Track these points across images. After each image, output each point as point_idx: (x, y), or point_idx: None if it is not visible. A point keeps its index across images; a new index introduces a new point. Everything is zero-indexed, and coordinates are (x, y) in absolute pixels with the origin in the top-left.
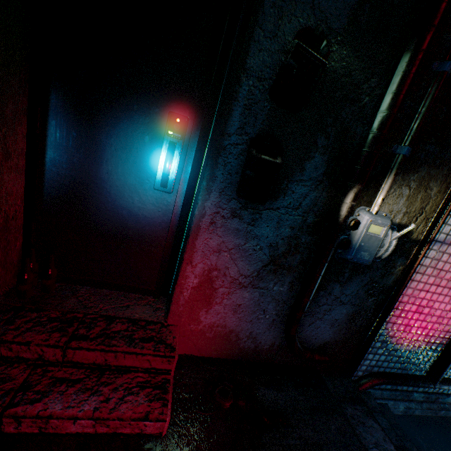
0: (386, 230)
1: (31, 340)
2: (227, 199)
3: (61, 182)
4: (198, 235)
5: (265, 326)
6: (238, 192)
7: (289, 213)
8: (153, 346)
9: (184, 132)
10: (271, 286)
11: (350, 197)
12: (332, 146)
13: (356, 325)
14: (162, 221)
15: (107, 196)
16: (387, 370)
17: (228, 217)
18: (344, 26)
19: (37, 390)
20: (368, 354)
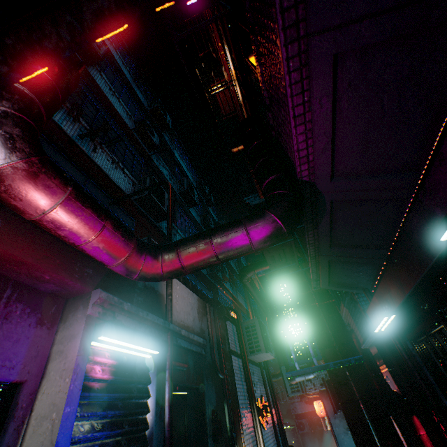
0: None
1: None
2: None
3: None
4: None
5: None
6: None
7: None
8: None
9: None
10: None
11: None
12: None
13: None
14: None
15: None
16: None
17: None
18: (216, 403)
19: None
20: None
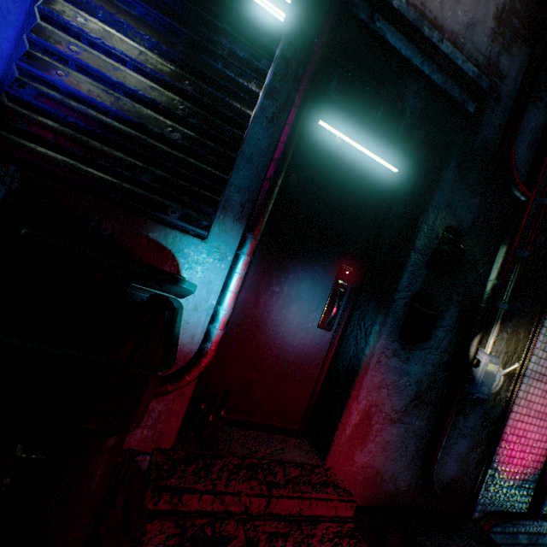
0: (498, 367)
1: (240, 489)
2: (391, 341)
3: (244, 320)
4: (366, 373)
5: (405, 464)
6: (400, 335)
7: (431, 353)
8: (334, 490)
9: (349, 281)
10: (414, 421)
11: (476, 341)
12: (461, 301)
13: (474, 459)
14: (318, 357)
15: (278, 333)
16: (497, 508)
17: (390, 356)
18: (470, 226)
19: (262, 546)
20: (483, 491)
